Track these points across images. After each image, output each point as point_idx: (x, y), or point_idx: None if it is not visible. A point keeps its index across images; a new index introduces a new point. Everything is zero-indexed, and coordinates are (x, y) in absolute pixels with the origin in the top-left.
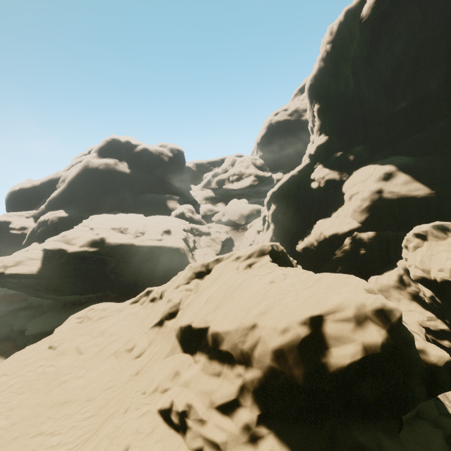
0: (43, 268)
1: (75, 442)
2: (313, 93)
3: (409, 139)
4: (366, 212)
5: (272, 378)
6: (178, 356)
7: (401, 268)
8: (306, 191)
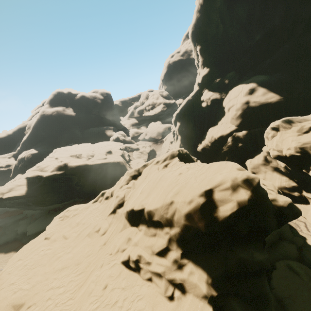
0: (29, 190)
1: (74, 289)
2: (195, 37)
3: (263, 63)
4: (240, 118)
5: (186, 231)
6: (128, 229)
7: (265, 151)
8: (199, 109)
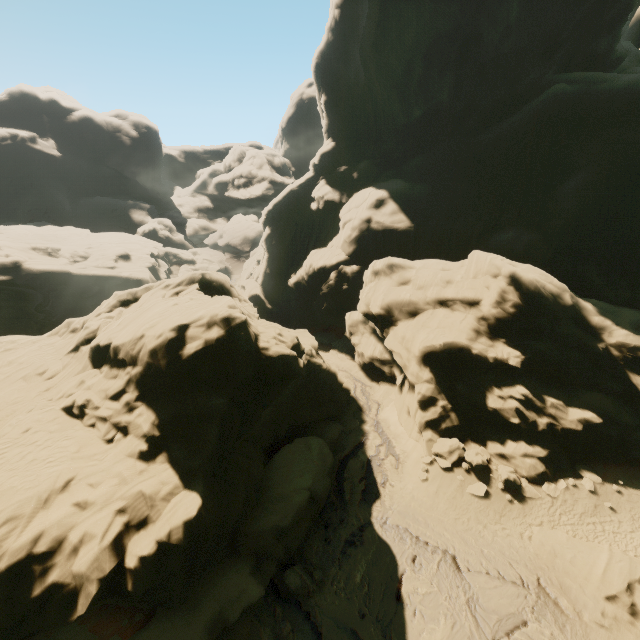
0: None
1: None
2: (321, 77)
3: (413, 160)
4: (355, 243)
5: (148, 370)
6: (88, 371)
7: None
8: (305, 212)
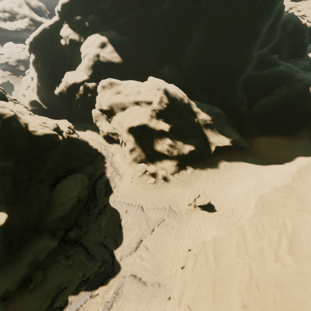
0: None
1: None
2: None
3: (120, 20)
4: (91, 69)
5: None
6: None
7: None
8: (58, 46)
